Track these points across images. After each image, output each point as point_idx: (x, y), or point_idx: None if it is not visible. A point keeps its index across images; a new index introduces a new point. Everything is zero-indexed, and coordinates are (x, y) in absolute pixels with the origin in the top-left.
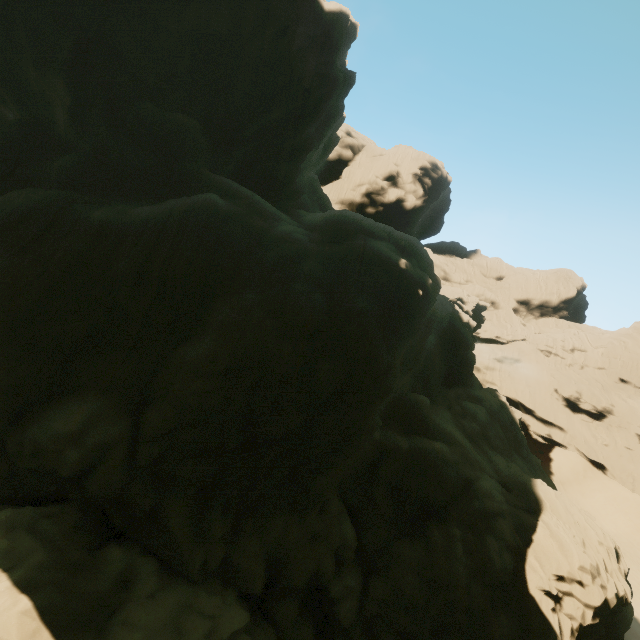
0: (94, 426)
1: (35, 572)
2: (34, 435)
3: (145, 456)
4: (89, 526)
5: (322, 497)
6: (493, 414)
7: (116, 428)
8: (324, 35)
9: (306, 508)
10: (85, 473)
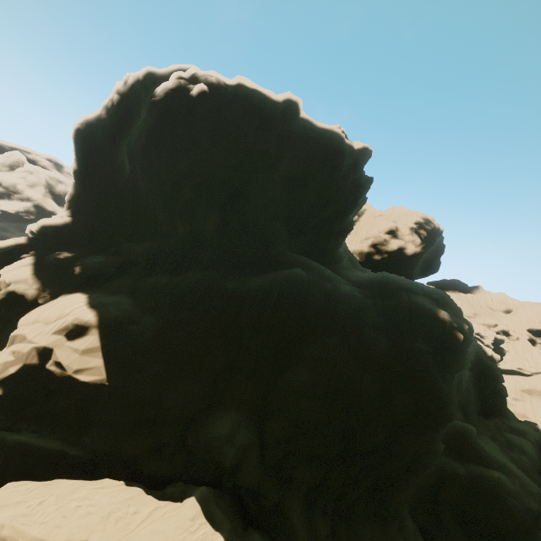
0: (237, 430)
1: (230, 535)
2: (205, 434)
3: (271, 457)
4: (237, 510)
5: (399, 512)
6: (540, 448)
7: (250, 433)
8: (355, 162)
9: (386, 521)
10: (236, 466)
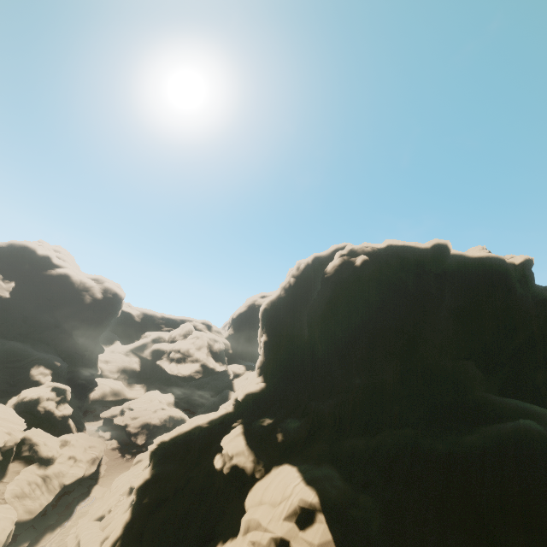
0: None
1: None
2: None
3: None
4: None
5: None
6: None
7: None
8: (522, 277)
9: None
10: None
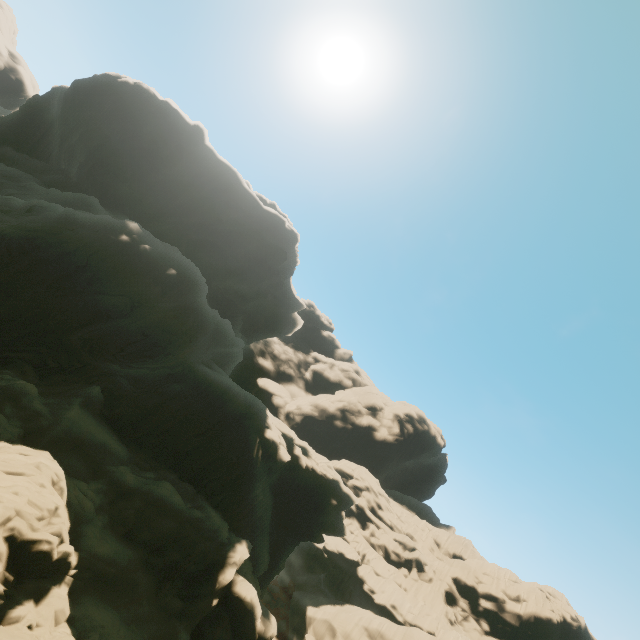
0: None
1: None
2: None
3: None
4: None
5: None
6: (188, 521)
7: None
8: (257, 216)
9: None
10: None
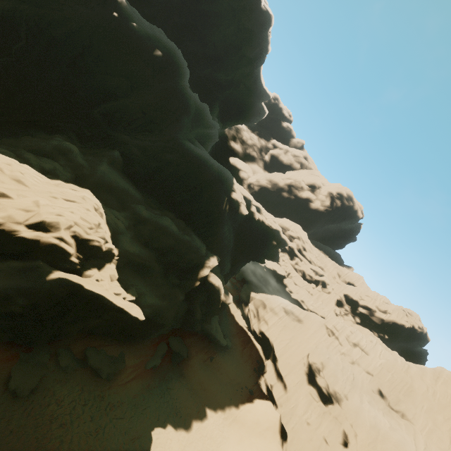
0: None
1: None
2: None
3: None
4: None
5: None
6: (181, 241)
7: None
8: None
9: None
10: None
